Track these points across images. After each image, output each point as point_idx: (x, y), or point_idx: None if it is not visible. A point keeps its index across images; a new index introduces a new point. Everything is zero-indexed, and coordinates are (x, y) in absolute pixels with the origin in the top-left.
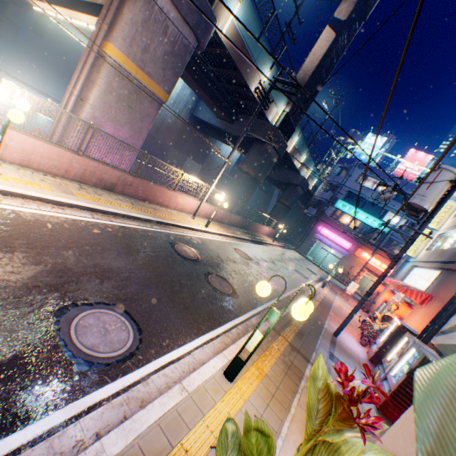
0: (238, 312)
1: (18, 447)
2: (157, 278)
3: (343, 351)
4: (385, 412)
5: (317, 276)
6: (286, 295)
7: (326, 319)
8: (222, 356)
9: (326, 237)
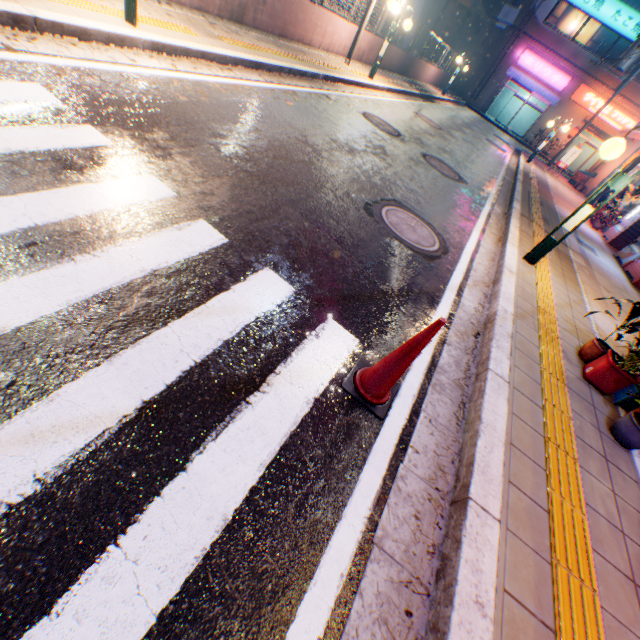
0: (479, 202)
1: (449, 312)
2: (392, 168)
3: (584, 237)
4: None
5: (510, 148)
6: (500, 178)
7: (553, 204)
8: (510, 245)
9: (526, 73)
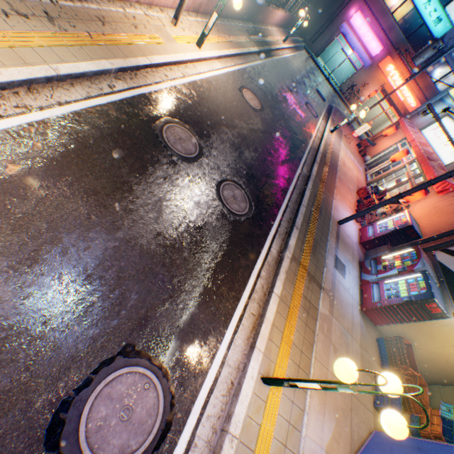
0: (258, 246)
1: None
2: (159, 247)
3: (344, 245)
4: (366, 312)
5: (325, 106)
6: (299, 172)
7: (333, 198)
8: (257, 353)
9: (354, 32)
